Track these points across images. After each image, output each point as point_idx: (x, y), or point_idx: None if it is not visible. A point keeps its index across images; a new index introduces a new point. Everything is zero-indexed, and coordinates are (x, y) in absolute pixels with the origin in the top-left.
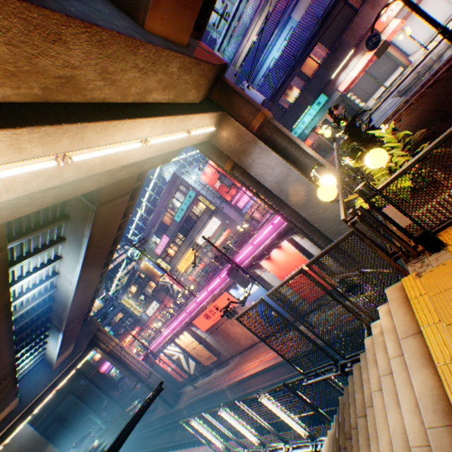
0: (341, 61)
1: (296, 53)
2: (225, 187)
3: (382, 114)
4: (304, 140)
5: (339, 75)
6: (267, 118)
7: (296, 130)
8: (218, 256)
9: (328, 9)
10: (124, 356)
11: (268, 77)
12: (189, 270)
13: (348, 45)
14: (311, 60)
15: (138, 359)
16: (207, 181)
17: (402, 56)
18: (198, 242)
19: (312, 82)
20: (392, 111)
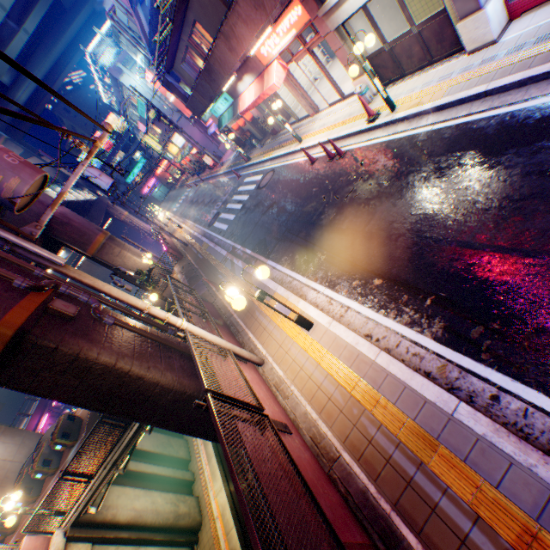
0: (221, 87)
1: (165, 40)
2: (179, 104)
3: (239, 202)
4: (222, 130)
5: (237, 84)
6: (95, 255)
7: (215, 110)
8: (198, 162)
9: (174, 8)
10: (135, 226)
11: (150, 32)
12: (179, 158)
13: (221, 76)
14: (199, 37)
15: (147, 229)
16: (156, 88)
17: (306, 101)
18: (175, 143)
19: (200, 88)
20: (224, 226)
